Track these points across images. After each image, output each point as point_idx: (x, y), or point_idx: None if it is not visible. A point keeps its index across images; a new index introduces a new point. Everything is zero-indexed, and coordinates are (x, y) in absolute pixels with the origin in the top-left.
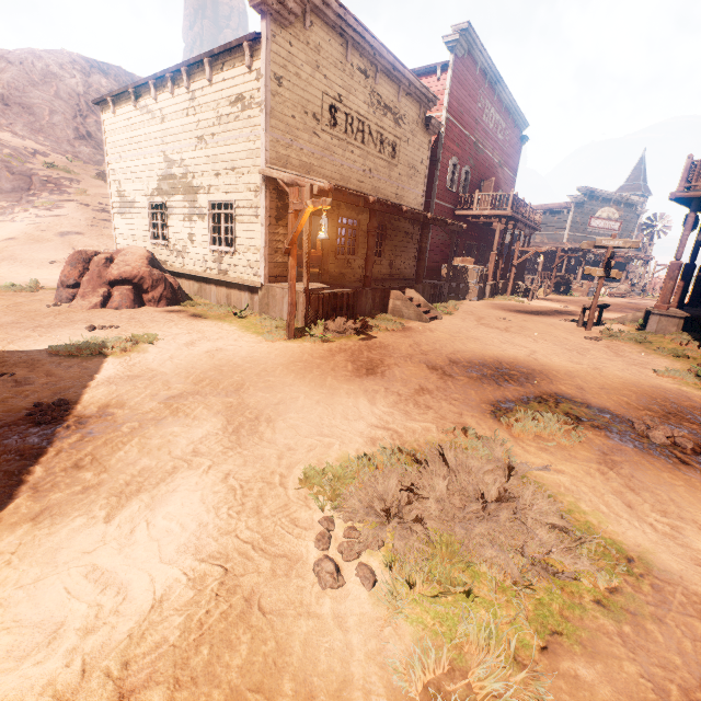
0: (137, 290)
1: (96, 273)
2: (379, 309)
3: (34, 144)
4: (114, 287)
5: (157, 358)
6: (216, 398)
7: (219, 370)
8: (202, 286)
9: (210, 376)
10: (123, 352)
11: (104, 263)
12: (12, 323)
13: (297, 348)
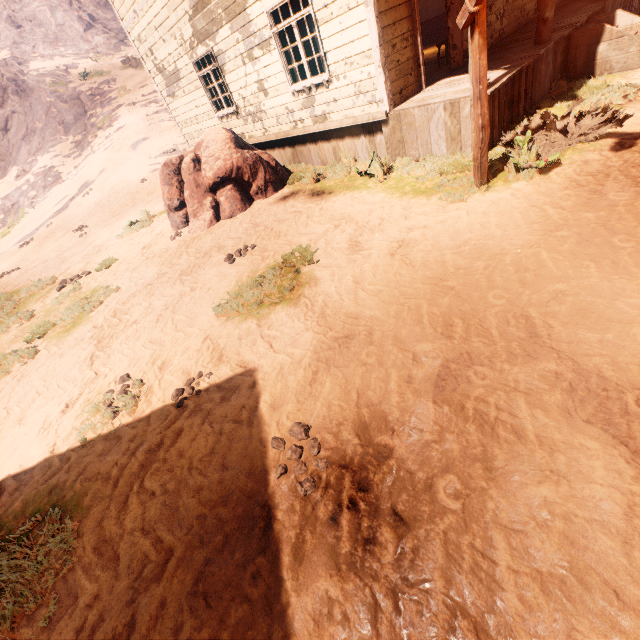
0: (238, 186)
1: (193, 183)
2: (563, 75)
3: (61, 59)
4: (216, 192)
5: (339, 290)
6: (518, 367)
7: (450, 291)
8: (295, 149)
9: (448, 308)
10: (291, 291)
11: (193, 167)
12: (158, 277)
13: (516, 201)
